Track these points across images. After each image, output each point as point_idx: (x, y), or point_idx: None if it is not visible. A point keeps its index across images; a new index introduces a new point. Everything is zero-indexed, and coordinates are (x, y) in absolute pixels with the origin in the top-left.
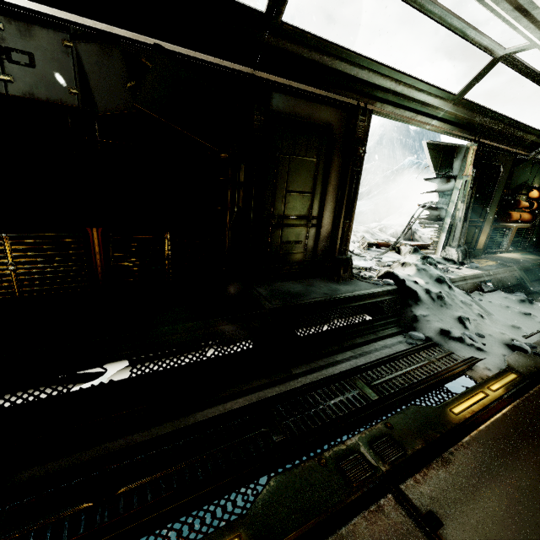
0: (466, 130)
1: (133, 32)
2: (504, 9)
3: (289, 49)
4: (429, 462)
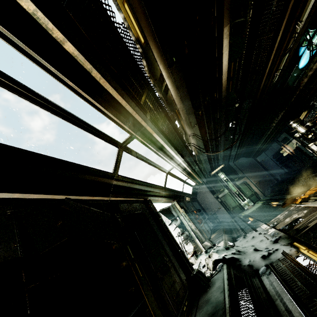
0: (170, 198)
1: (55, 194)
2: (168, 159)
3: (121, 184)
4: None
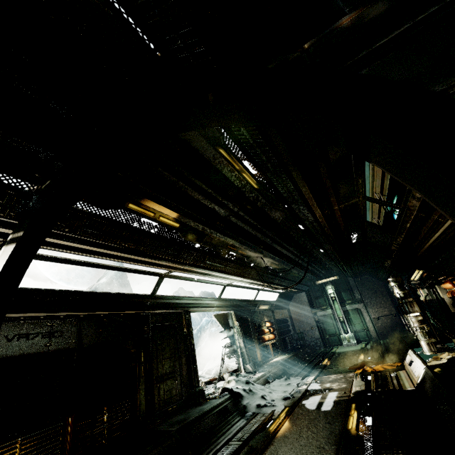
0: (227, 307)
1: (102, 311)
2: (221, 278)
3: (158, 301)
4: (267, 447)
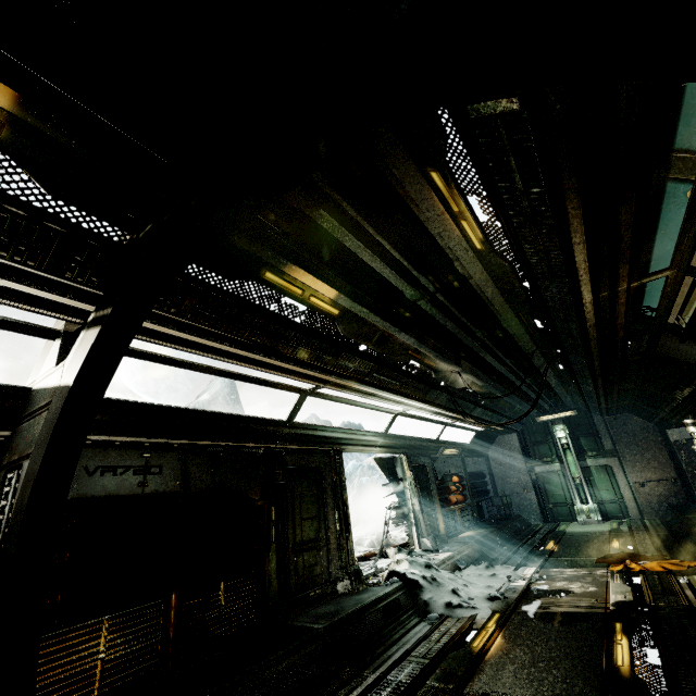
0: (395, 448)
1: (217, 441)
2: (392, 403)
3: (296, 432)
4: (473, 675)
